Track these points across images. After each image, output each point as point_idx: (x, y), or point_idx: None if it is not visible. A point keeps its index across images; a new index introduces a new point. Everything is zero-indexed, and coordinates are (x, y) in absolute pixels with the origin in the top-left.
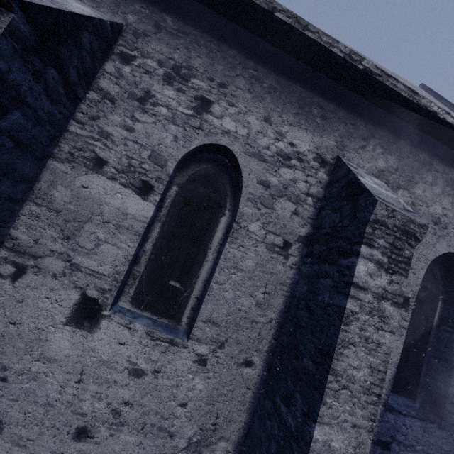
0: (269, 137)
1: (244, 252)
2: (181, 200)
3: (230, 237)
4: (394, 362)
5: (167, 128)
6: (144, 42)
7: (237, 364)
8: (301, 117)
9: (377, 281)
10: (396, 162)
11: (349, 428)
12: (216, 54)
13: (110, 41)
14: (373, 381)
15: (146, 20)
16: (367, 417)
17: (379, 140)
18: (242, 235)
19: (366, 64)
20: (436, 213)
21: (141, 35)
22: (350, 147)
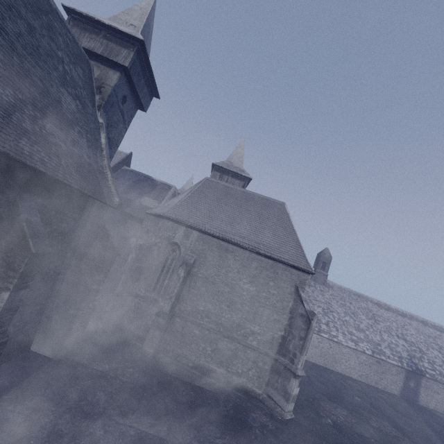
0: None
1: None
2: None
3: None
4: None
5: None
6: None
7: None
8: None
9: None
10: None
11: None
12: None
13: None
14: None
15: None
16: None
17: None
18: None
19: None
20: None
21: None
22: None
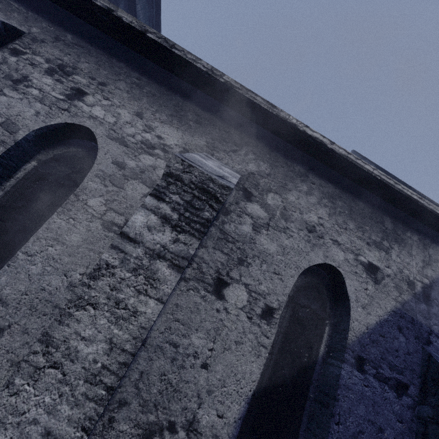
0: (137, 128)
1: (73, 225)
2: (36, 174)
3: (63, 207)
4: (245, 393)
5: (32, 104)
6: (39, 45)
7: (13, 362)
8: (175, 118)
9: (157, 237)
10: (269, 169)
11: (36, 435)
12: (105, 63)
13: (3, 37)
14: (108, 365)
15: (48, 33)
16: (78, 422)
17: (252, 148)
18: (78, 207)
19: (227, 78)
20: (311, 221)
21: (39, 41)
22: (221, 149)
